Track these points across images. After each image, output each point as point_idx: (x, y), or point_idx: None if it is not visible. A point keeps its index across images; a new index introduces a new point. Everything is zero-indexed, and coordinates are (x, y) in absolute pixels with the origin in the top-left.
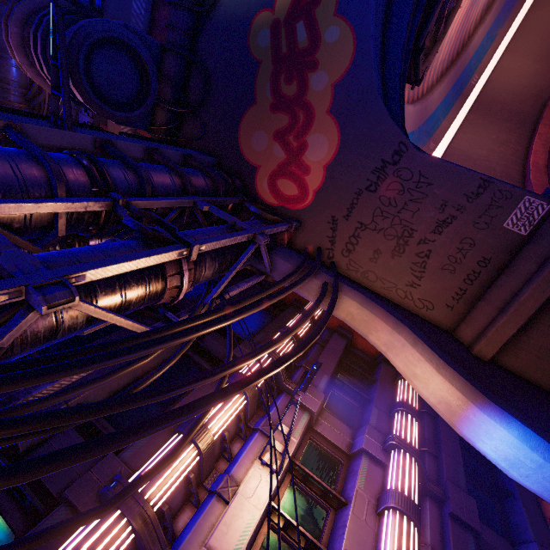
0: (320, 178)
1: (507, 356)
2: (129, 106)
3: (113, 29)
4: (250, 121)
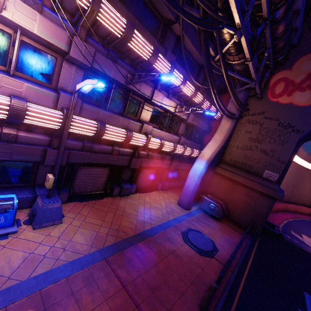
0: (285, 102)
1: (217, 176)
2: None
3: None
4: None
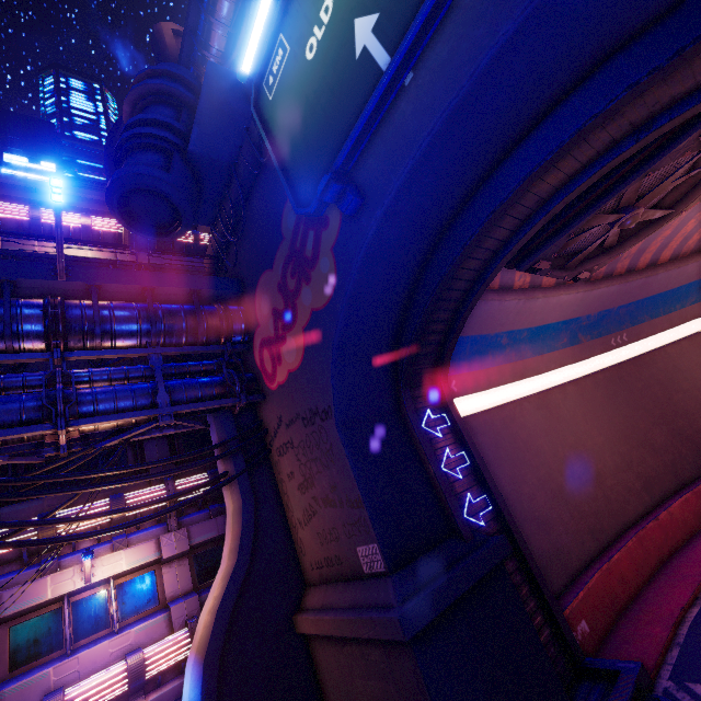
0: (284, 377)
1: (314, 643)
2: (163, 230)
3: (146, 182)
4: (266, 282)
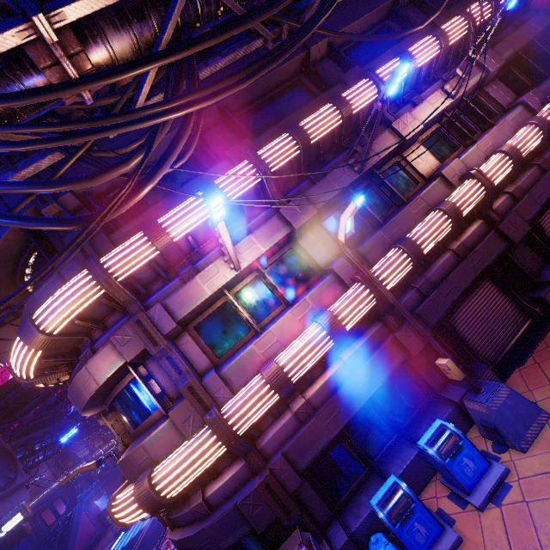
0: None
1: None
2: None
3: None
4: None
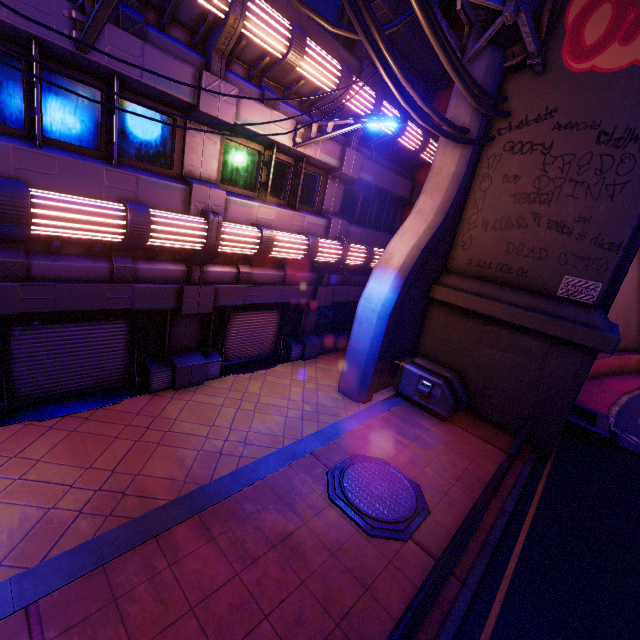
0: (616, 65)
1: (438, 309)
2: None
3: None
4: None
